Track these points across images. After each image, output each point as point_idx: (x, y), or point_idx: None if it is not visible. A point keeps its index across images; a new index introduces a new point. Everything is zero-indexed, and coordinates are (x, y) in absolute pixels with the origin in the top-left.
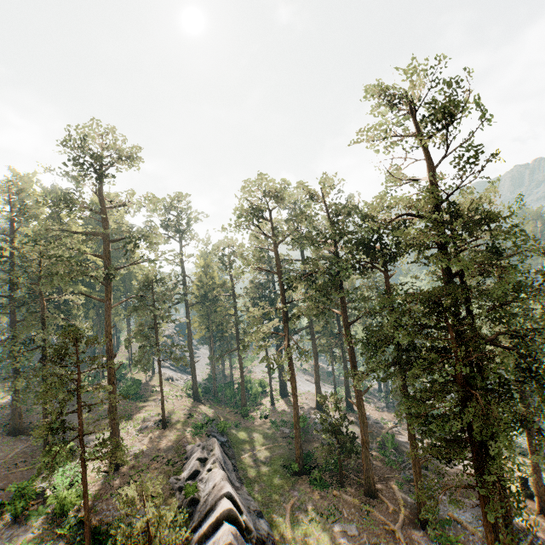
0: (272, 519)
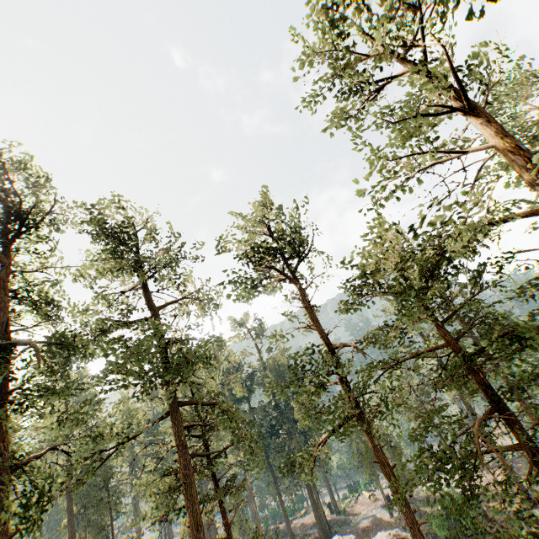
0: None
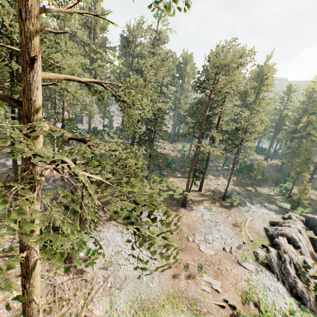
0: None
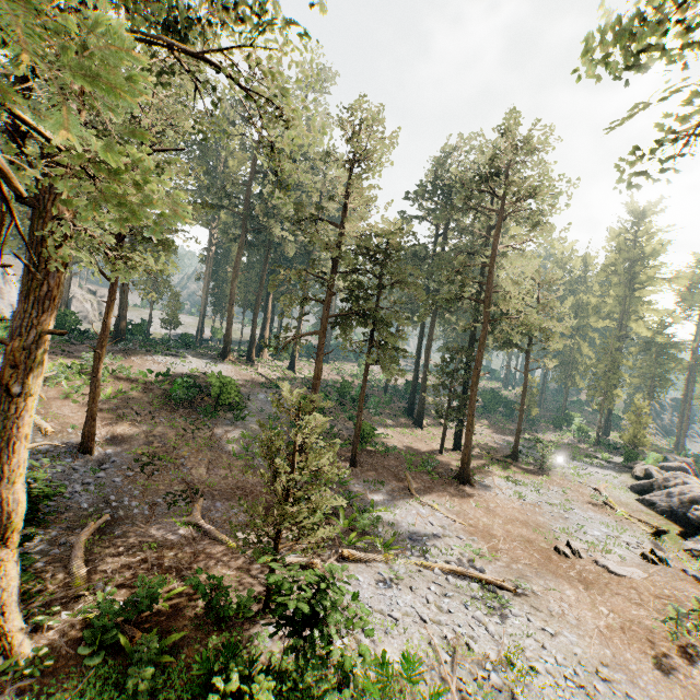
0: None
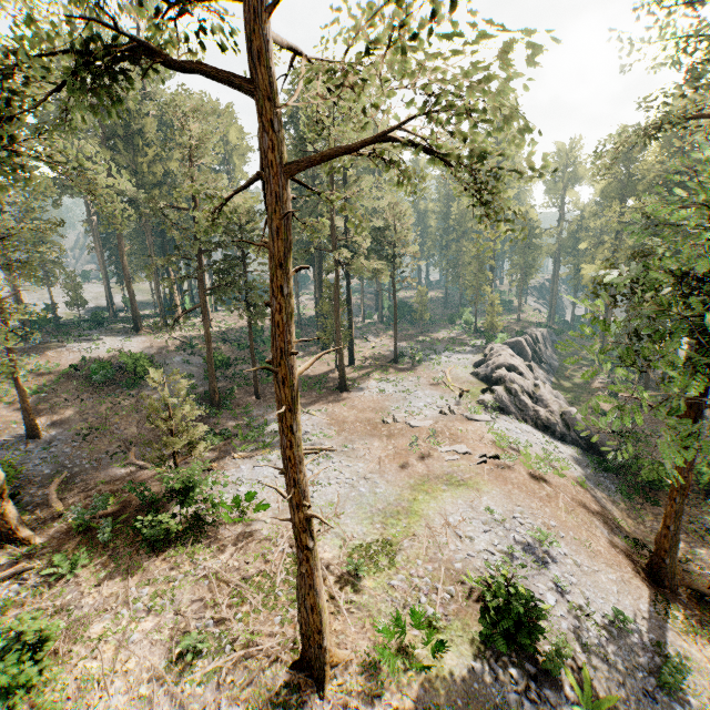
0: (563, 366)
